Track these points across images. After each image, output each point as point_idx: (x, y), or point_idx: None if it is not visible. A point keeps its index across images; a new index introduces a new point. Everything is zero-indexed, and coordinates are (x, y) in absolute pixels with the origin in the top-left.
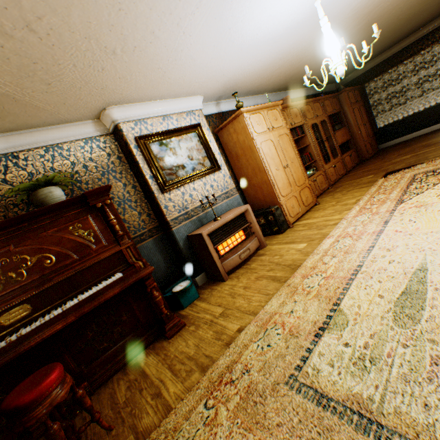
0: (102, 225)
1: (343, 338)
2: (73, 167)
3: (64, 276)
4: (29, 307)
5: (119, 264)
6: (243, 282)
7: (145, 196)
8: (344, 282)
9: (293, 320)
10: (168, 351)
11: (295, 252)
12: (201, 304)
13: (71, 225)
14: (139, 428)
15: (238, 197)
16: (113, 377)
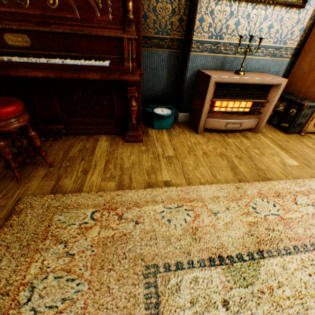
0: None
1: (229, 293)
2: None
3: (60, 30)
4: (28, 41)
5: (115, 53)
6: (208, 147)
7: None
8: (294, 242)
9: (208, 222)
10: (116, 149)
11: (277, 162)
12: (165, 136)
13: None
14: (60, 182)
15: (284, 64)
16: (81, 136)
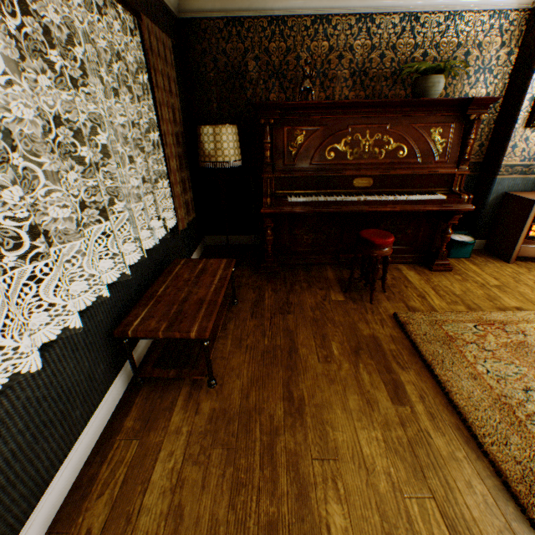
0: (456, 141)
1: None
2: (455, 51)
3: (403, 172)
4: (370, 182)
5: (441, 186)
6: (534, 277)
7: (495, 120)
8: None
9: None
10: (429, 278)
11: None
12: (470, 265)
13: (433, 127)
14: (408, 304)
15: None
16: None
